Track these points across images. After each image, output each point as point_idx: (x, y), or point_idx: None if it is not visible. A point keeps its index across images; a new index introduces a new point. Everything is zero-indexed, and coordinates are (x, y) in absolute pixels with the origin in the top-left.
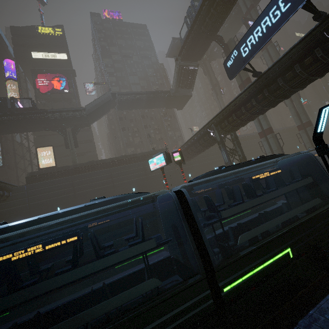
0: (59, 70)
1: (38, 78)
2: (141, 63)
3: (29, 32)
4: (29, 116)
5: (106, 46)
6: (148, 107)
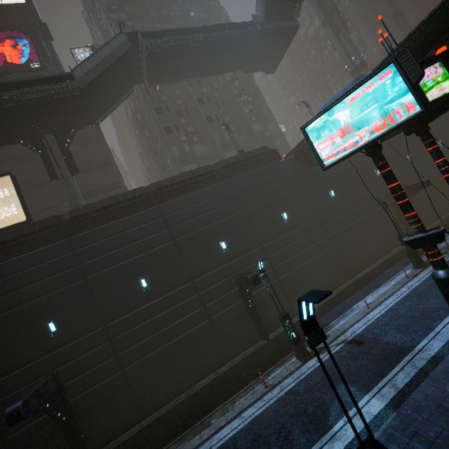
0: (12, 26)
1: None
2: (175, 0)
3: None
4: None
5: None
6: (211, 72)
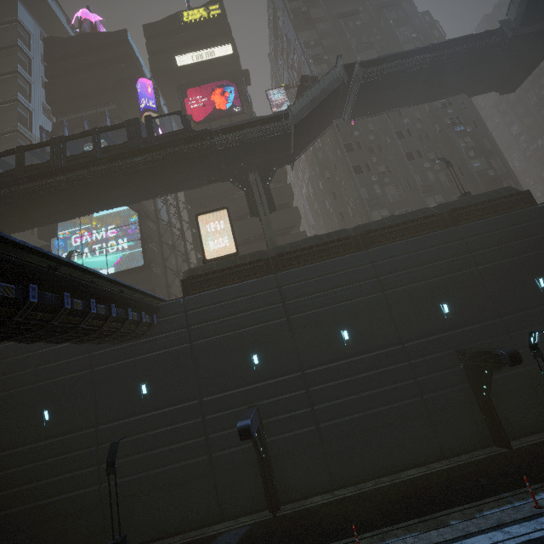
0: (221, 76)
1: (189, 97)
2: (376, 24)
3: (169, 26)
4: (178, 150)
5: (302, 6)
6: (425, 98)
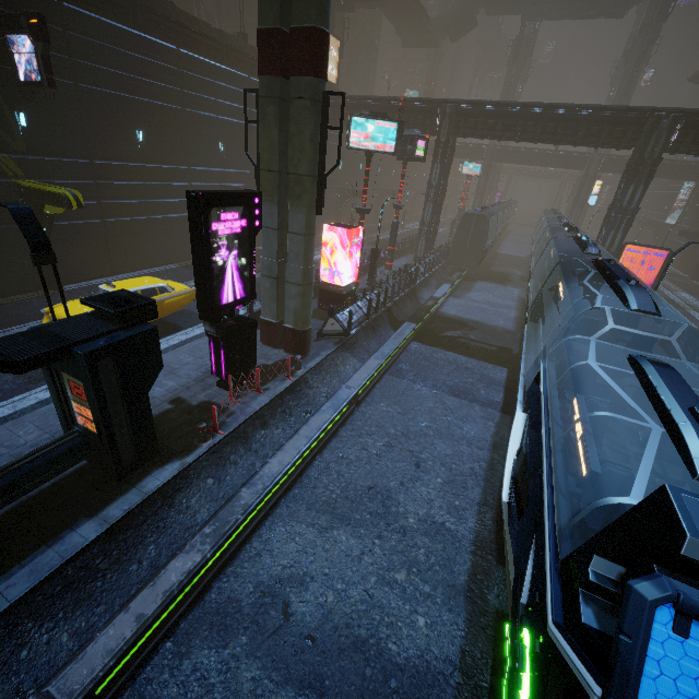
0: None
1: None
2: None
3: None
4: None
5: None
6: (392, 19)
